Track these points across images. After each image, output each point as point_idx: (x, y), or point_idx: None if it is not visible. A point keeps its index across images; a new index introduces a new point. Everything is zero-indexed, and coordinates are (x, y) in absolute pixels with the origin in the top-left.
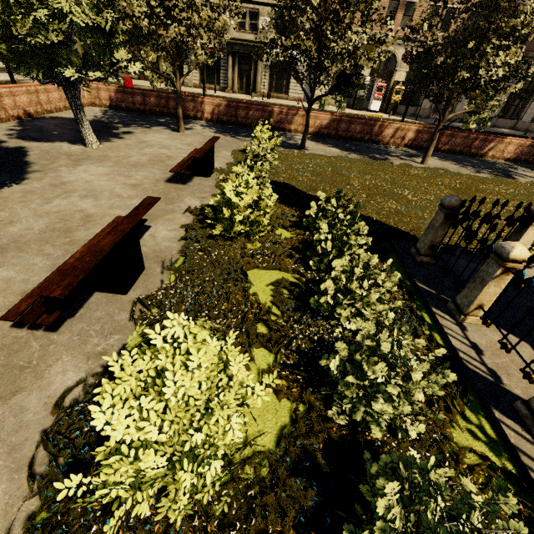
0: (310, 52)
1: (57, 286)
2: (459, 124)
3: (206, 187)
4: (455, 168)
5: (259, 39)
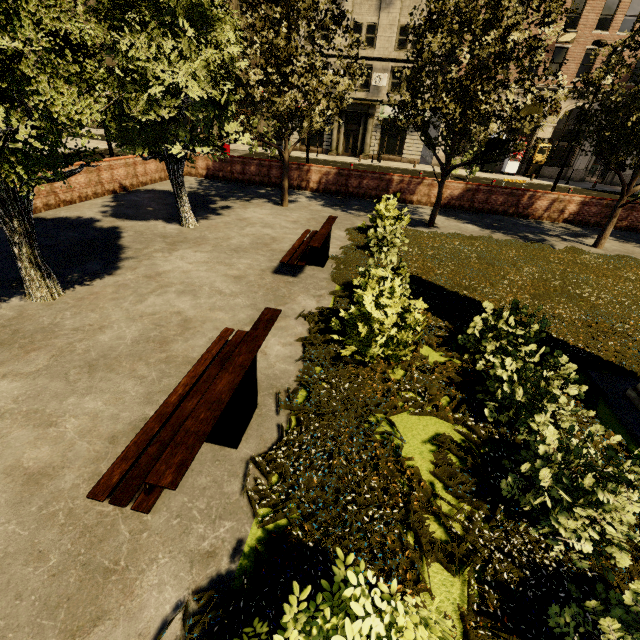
0: (454, 116)
1: (167, 466)
2: None
3: (321, 280)
4: None
5: (370, 97)
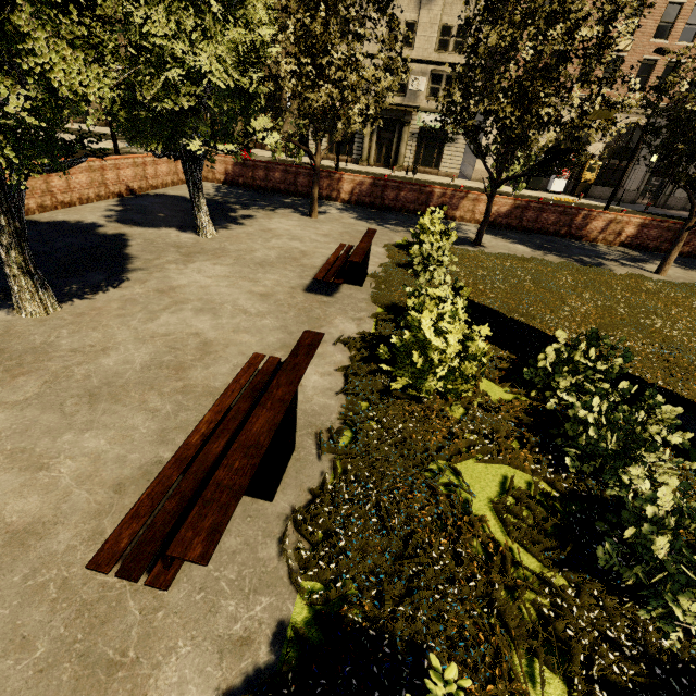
0: (512, 120)
1: (195, 532)
2: (681, 213)
3: (360, 301)
4: None
5: (406, 102)
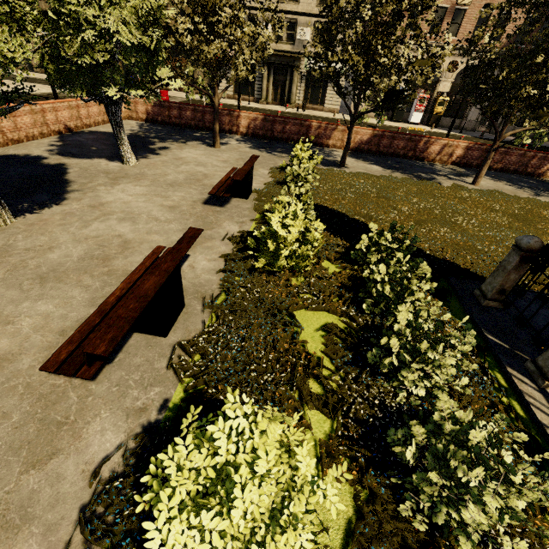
0: (358, 67)
1: (101, 341)
2: (508, 138)
3: (244, 210)
4: (511, 190)
5: (295, 50)
